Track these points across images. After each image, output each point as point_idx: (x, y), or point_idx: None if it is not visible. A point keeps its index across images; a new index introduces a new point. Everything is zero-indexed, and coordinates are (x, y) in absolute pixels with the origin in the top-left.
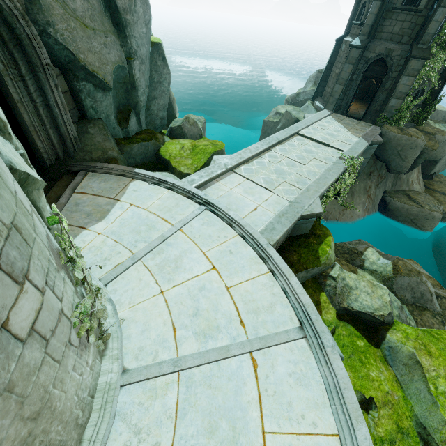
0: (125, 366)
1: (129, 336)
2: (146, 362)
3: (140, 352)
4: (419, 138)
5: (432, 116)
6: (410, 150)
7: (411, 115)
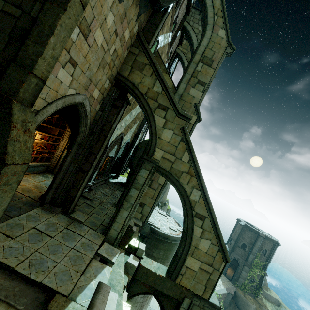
0: (150, 306)
1: (151, 301)
2: (153, 308)
3: (152, 306)
4: (250, 301)
5: (268, 297)
6: (247, 306)
7: (252, 290)
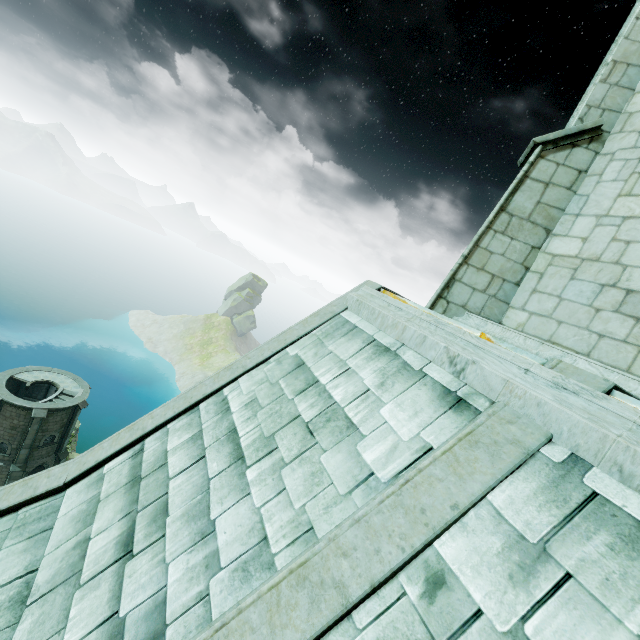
0: None
1: None
2: None
3: None
4: None
5: None
6: None
7: None
